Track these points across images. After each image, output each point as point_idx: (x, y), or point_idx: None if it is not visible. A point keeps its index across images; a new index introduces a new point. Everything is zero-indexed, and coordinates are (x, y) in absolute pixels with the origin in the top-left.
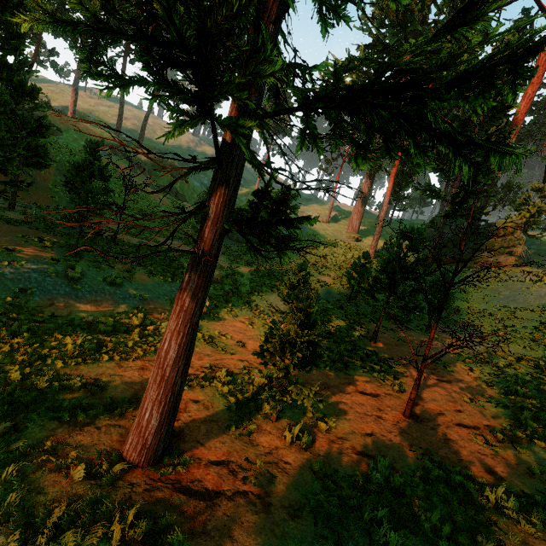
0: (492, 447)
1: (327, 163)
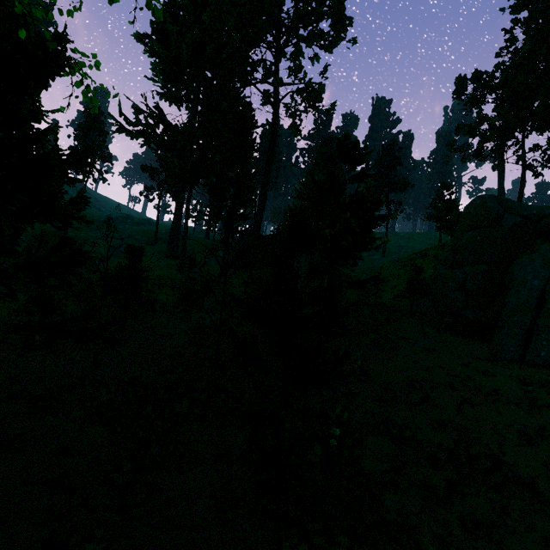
0: (142, 366)
1: (146, 190)
